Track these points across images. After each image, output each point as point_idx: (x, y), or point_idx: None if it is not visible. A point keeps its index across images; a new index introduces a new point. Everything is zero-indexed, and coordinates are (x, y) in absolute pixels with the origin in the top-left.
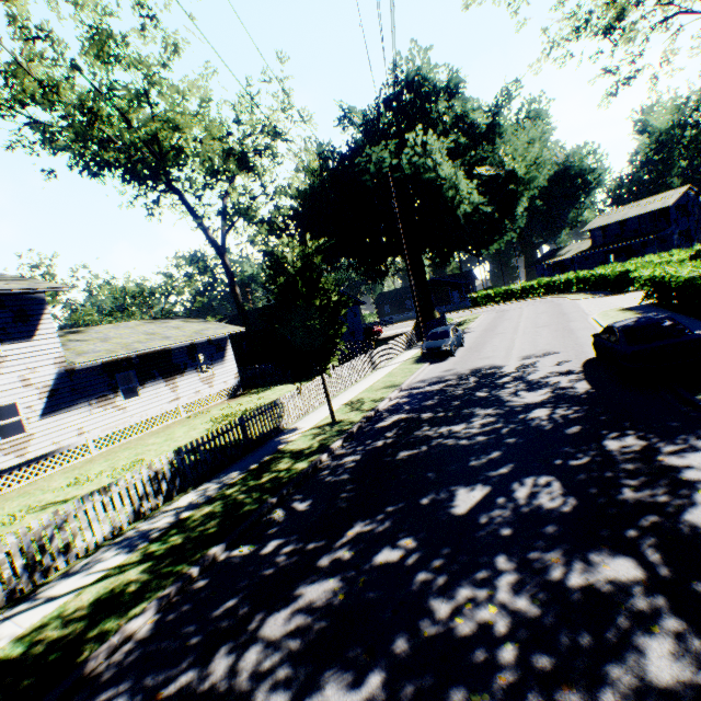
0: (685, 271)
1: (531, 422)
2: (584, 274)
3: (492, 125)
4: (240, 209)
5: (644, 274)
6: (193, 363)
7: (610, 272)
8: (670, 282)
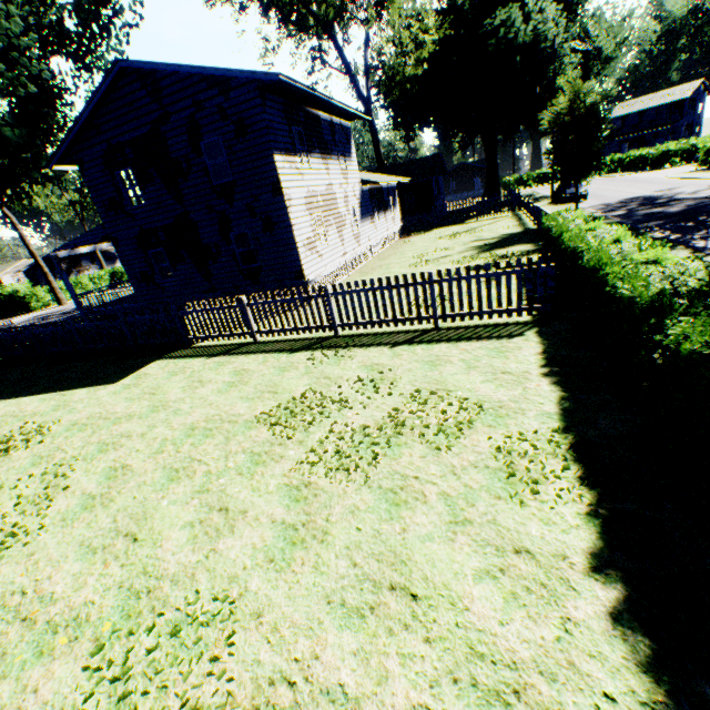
0: None
1: None
2: (619, 157)
3: None
4: (392, 65)
5: (709, 144)
6: (389, 203)
7: (655, 151)
8: None
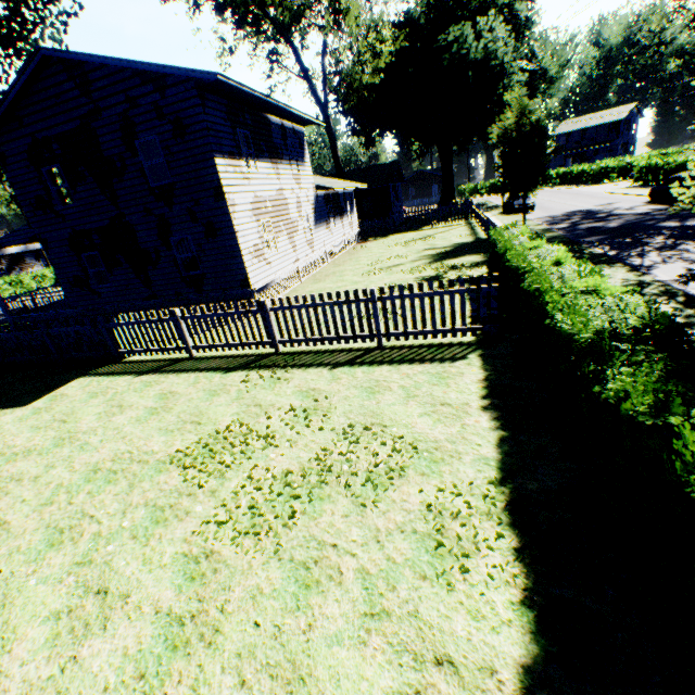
0: (680, 158)
1: (658, 214)
2: (564, 171)
3: (526, 19)
4: (350, 72)
5: (642, 163)
6: (346, 209)
7: (595, 167)
8: (662, 168)
